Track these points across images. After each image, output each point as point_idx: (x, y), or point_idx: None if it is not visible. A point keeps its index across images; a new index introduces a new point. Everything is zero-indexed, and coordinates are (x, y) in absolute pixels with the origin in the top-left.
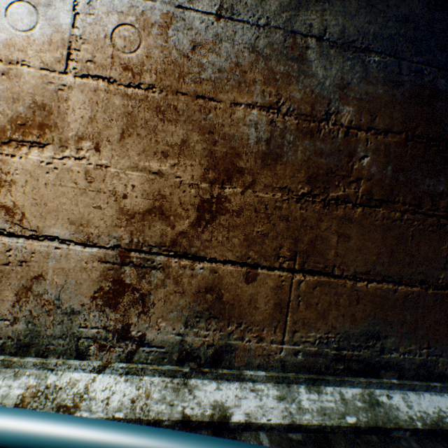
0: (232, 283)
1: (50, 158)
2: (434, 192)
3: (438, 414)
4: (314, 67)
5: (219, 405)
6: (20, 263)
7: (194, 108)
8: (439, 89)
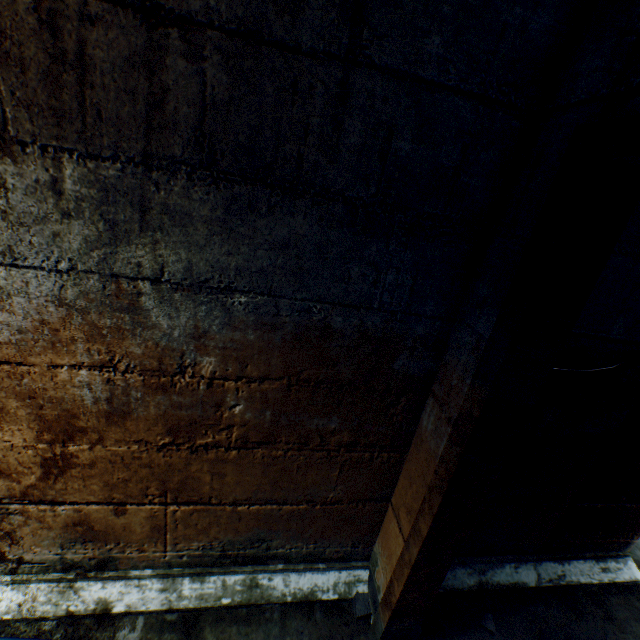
0: (101, 517)
1: None
2: (325, 430)
3: (312, 589)
4: (155, 316)
5: (103, 601)
6: None
7: (1, 375)
8: (334, 327)
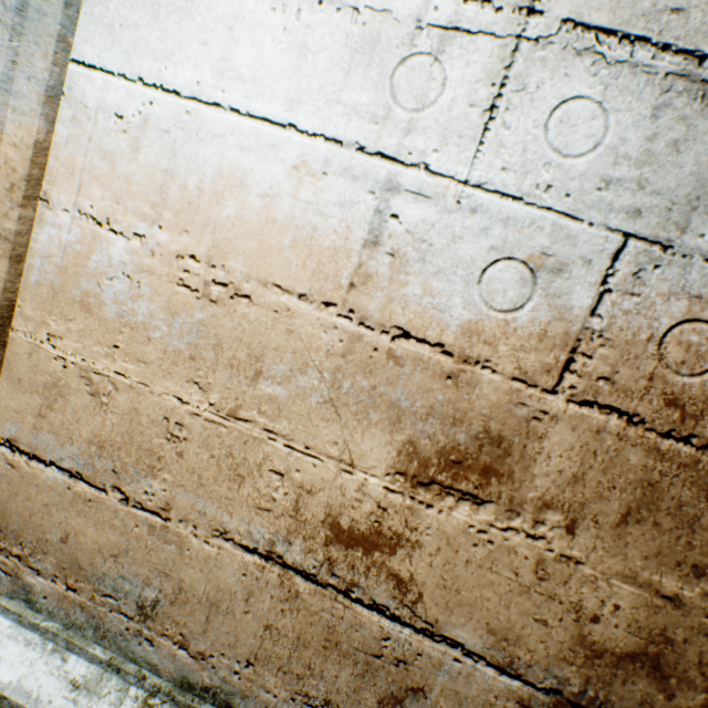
0: None
1: (484, 523)
2: None
3: None
4: None
5: None
6: (396, 661)
7: None
8: None
